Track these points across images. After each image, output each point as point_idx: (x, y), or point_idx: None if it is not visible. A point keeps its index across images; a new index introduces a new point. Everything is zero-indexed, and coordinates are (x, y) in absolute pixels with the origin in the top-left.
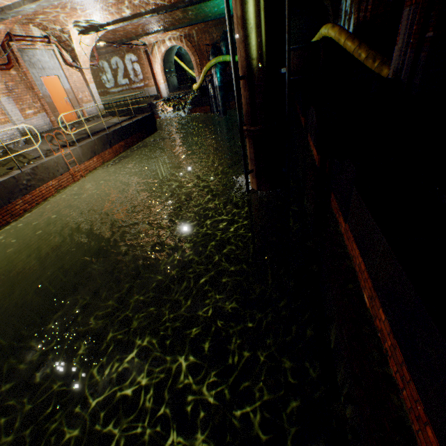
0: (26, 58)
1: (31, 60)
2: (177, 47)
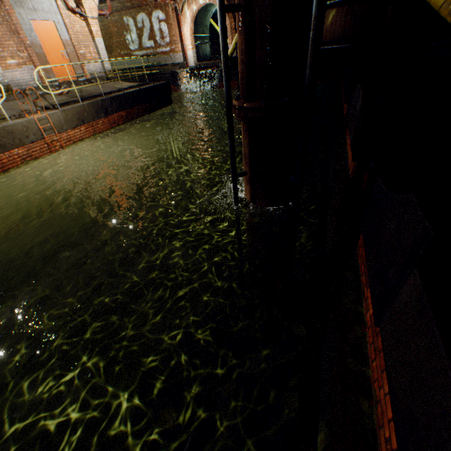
0: None
1: None
2: (214, 7)
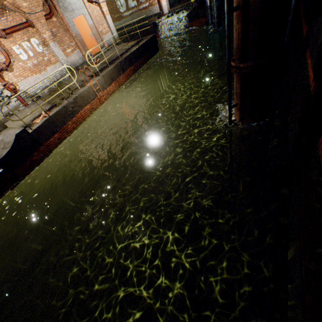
0: (60, 4)
1: (63, 5)
2: None
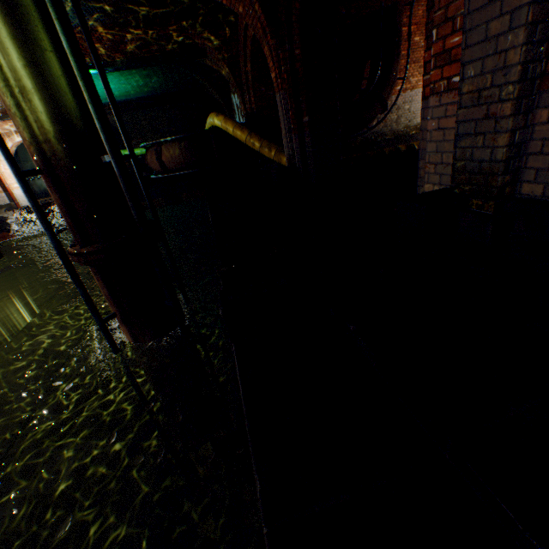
0: None
1: None
2: None
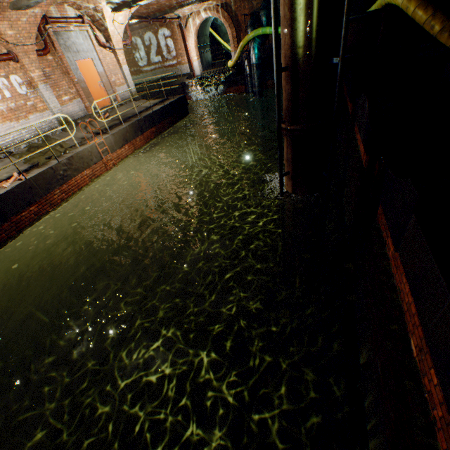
0: (61, 41)
1: (66, 43)
2: (212, 17)
